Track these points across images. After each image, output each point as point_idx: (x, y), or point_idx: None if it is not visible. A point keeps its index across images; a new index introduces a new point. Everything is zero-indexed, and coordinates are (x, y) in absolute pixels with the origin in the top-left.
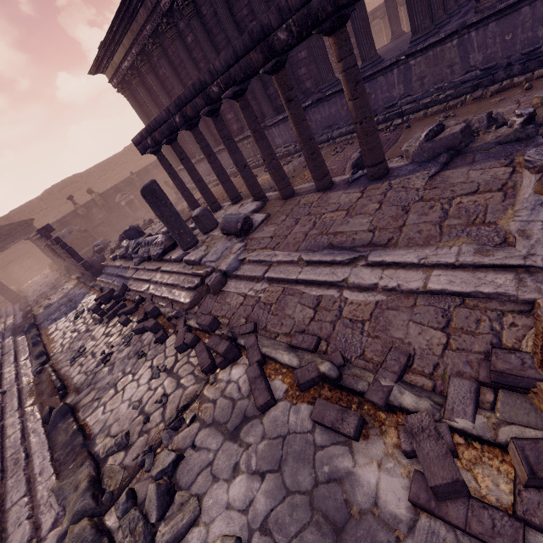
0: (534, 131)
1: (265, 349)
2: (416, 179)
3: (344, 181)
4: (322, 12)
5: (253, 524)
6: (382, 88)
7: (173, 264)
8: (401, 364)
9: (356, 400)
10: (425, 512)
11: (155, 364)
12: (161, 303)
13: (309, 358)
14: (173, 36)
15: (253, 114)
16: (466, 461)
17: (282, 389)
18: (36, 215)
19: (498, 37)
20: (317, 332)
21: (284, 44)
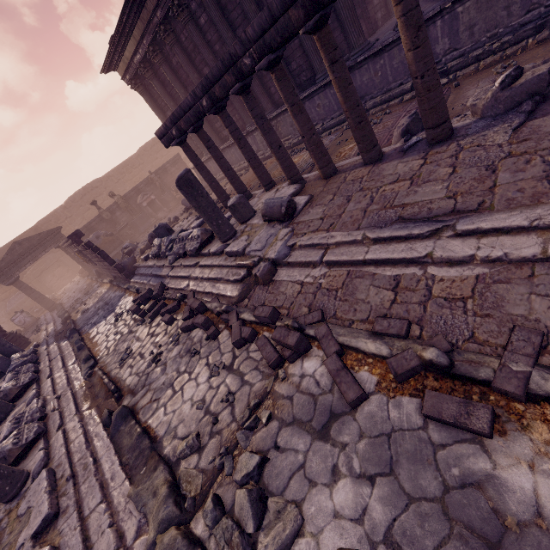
0: None
1: (342, 338)
2: (494, 134)
3: (396, 151)
4: None
5: (373, 536)
6: None
7: (212, 257)
8: (535, 345)
9: (476, 390)
10: None
11: (212, 361)
12: (205, 298)
13: (402, 345)
14: (185, 19)
15: (290, 84)
16: None
17: (372, 381)
18: (61, 223)
19: None
20: (404, 315)
21: None
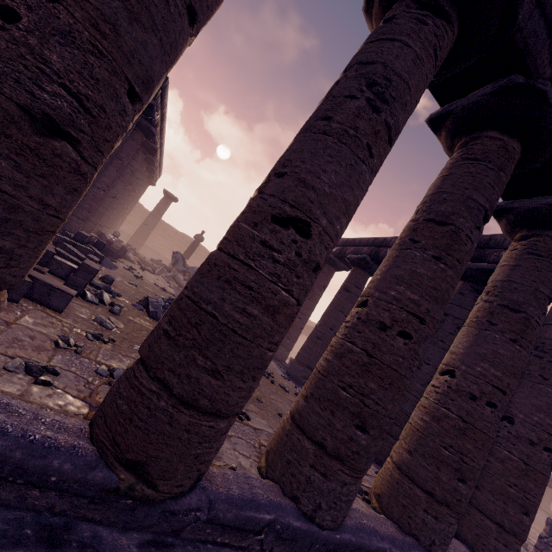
0: None
1: None
2: None
3: None
4: None
5: None
6: None
7: None
8: None
9: None
10: None
11: None
12: None
13: None
14: None
15: None
16: None
17: None
18: None
19: None
20: None
21: None
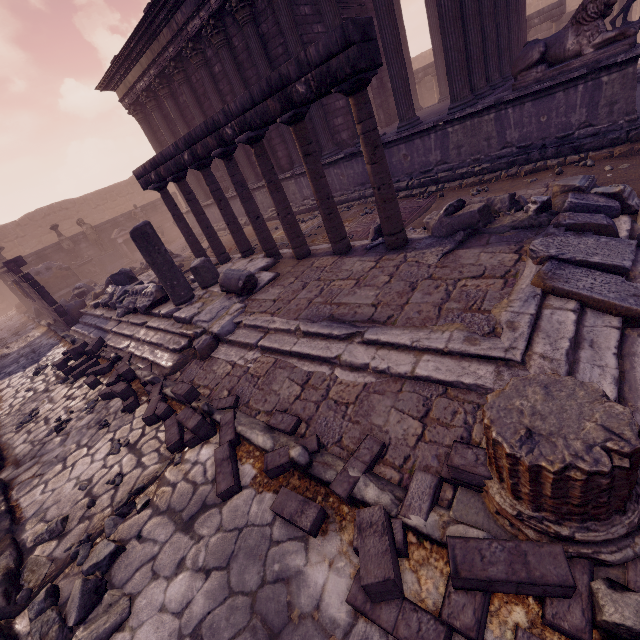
0: (547, 220)
1: (241, 427)
2: (430, 255)
3: (362, 247)
4: (341, 72)
5: (185, 629)
6: (418, 151)
7: (161, 319)
8: (373, 454)
9: (323, 491)
10: (364, 617)
11: (117, 437)
12: (140, 364)
13: (284, 441)
14: (198, 63)
15: (269, 163)
16: (414, 562)
17: (251, 474)
18: (8, 242)
19: (534, 118)
20: (300, 412)
21: (303, 97)
